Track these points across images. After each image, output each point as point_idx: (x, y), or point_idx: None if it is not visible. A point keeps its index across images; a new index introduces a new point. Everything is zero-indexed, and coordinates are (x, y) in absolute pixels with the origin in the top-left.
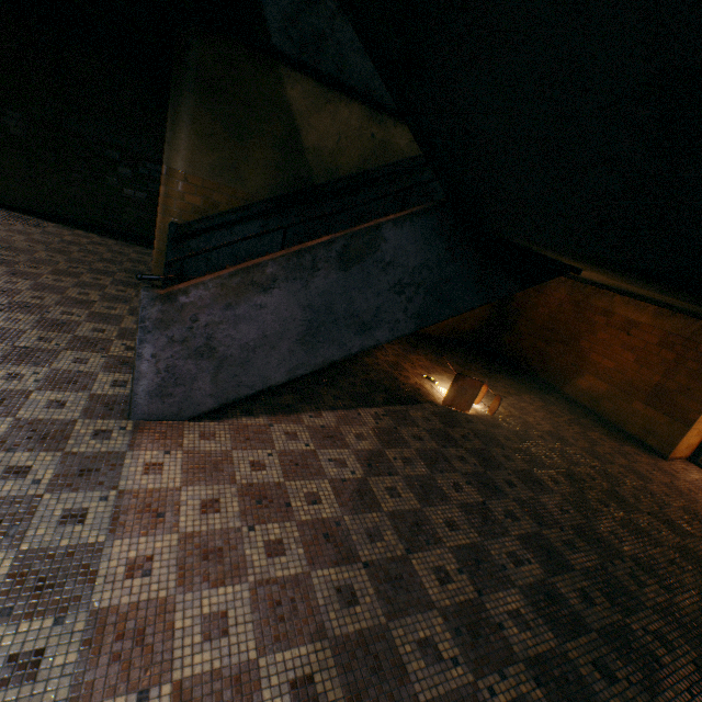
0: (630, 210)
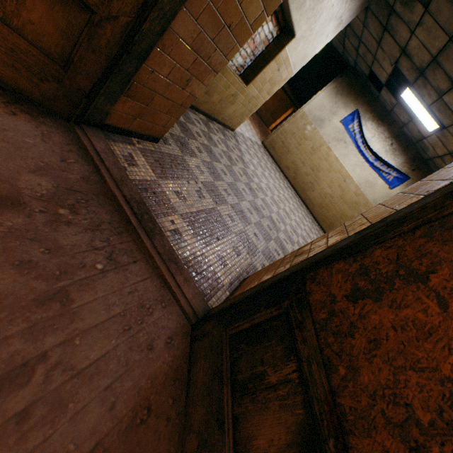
0: (293, 78)
